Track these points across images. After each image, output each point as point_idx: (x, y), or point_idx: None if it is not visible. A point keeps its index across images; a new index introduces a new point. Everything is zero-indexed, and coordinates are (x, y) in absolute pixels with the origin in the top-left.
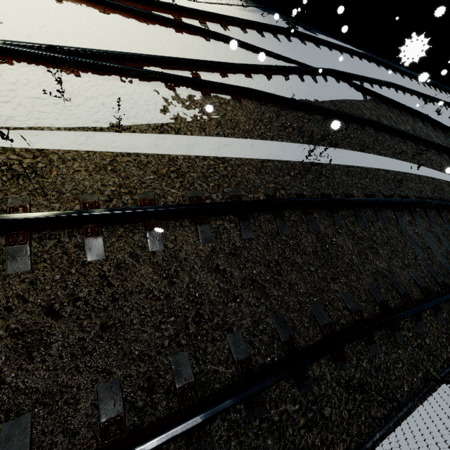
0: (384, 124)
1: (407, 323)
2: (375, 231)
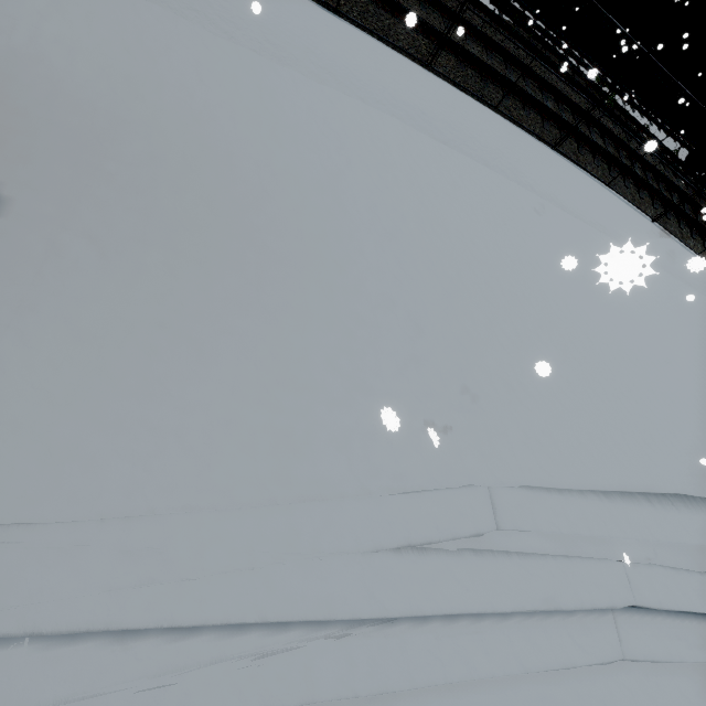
0: (502, 18)
1: (424, 40)
2: (434, 21)
